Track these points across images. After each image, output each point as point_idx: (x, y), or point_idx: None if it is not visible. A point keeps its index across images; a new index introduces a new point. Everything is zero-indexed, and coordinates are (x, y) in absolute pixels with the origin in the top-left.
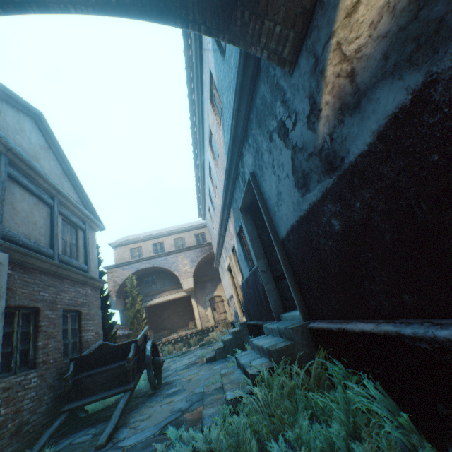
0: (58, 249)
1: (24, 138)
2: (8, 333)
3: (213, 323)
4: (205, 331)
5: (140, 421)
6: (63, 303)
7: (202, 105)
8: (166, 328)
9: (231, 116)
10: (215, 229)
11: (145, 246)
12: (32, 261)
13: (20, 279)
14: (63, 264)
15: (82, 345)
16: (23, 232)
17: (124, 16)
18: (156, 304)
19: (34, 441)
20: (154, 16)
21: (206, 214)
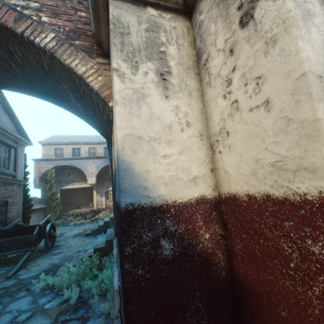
0: None
1: None
2: None
3: (105, 206)
4: (97, 211)
5: (33, 267)
6: None
7: None
8: (73, 204)
9: None
10: None
11: (67, 148)
12: None
13: None
14: None
15: (7, 220)
16: None
17: (38, 98)
18: (68, 188)
19: None
20: (53, 103)
21: None
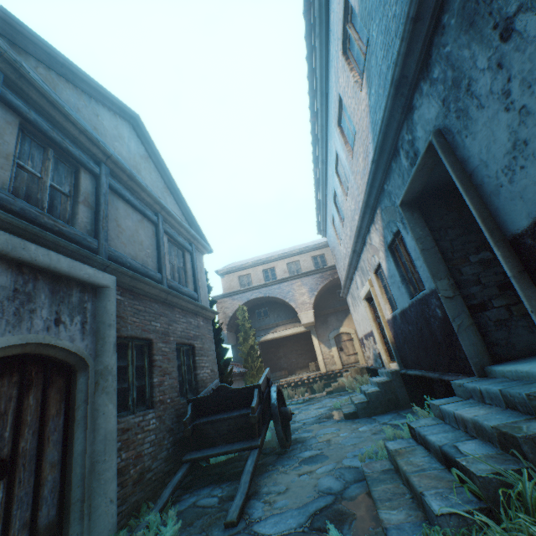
0: (166, 273)
1: (123, 145)
2: (123, 367)
3: (340, 366)
4: (331, 376)
5: (276, 495)
6: (176, 335)
7: (326, 68)
8: (282, 368)
9: (388, 50)
10: (343, 247)
11: (254, 272)
12: (141, 286)
13: (130, 306)
14: (172, 290)
15: (198, 383)
16: (130, 252)
17: None
18: (270, 339)
19: (157, 490)
20: None
21: (328, 229)
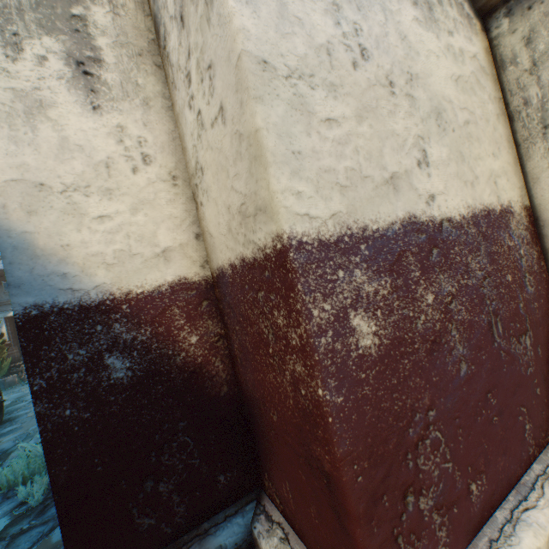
0: None
1: None
2: None
3: None
4: None
5: None
6: None
7: None
8: None
9: None
10: None
11: None
12: None
13: None
14: None
15: None
16: None
17: None
18: None
19: None
20: None
21: None
